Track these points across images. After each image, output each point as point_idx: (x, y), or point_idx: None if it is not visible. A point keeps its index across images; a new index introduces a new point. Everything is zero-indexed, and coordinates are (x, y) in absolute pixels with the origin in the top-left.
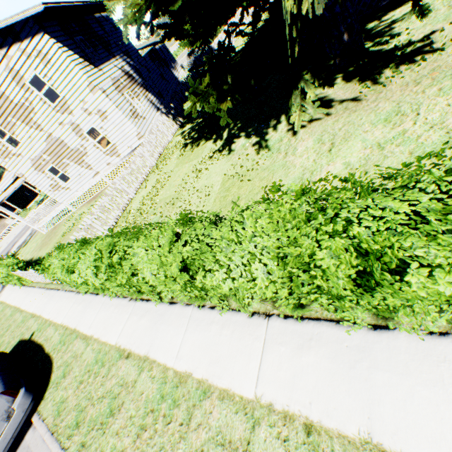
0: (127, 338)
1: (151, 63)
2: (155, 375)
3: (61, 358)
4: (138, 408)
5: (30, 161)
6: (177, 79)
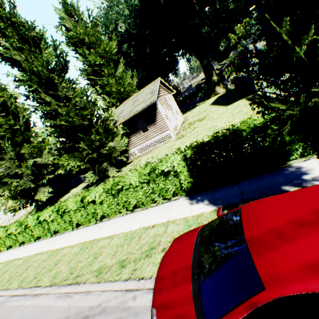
0: None
1: None
2: None
3: None
4: None
5: None
6: None
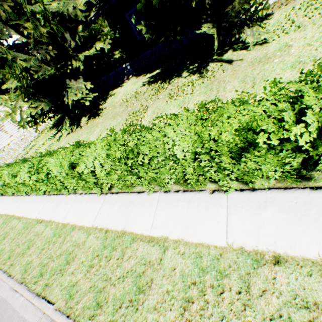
0: None
1: None
2: None
3: None
4: None
5: None
6: None
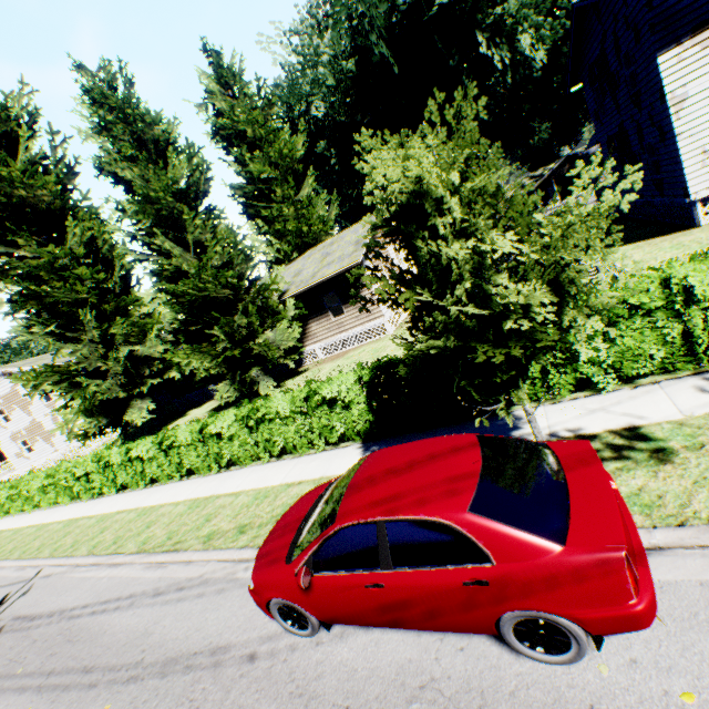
0: None
1: None
2: None
3: None
4: None
5: (12, 432)
6: None
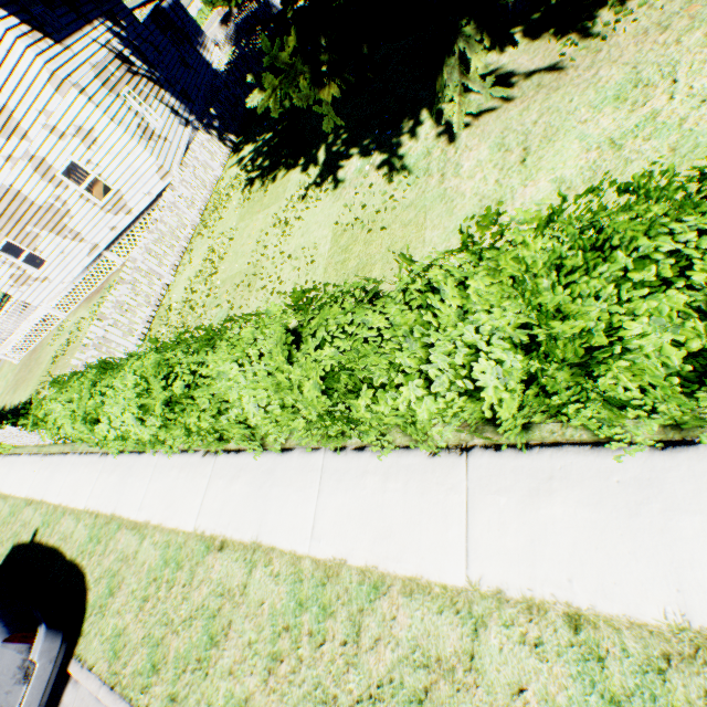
0: (214, 518)
1: (160, 35)
2: (278, 571)
3: (99, 565)
4: (260, 628)
5: None
6: (211, 66)
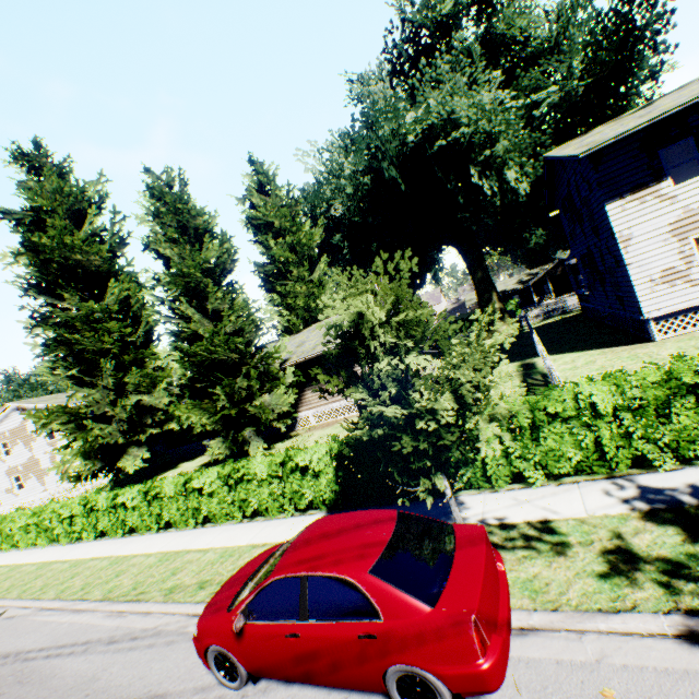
0: None
1: None
2: None
3: None
4: None
5: (9, 467)
6: None
